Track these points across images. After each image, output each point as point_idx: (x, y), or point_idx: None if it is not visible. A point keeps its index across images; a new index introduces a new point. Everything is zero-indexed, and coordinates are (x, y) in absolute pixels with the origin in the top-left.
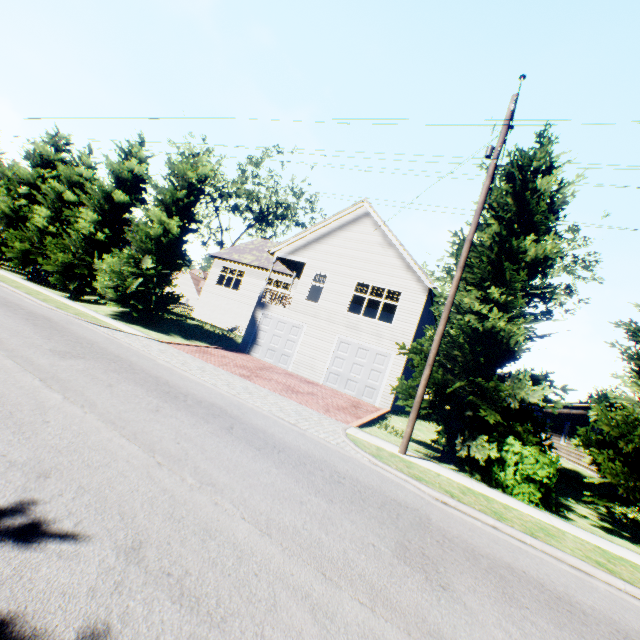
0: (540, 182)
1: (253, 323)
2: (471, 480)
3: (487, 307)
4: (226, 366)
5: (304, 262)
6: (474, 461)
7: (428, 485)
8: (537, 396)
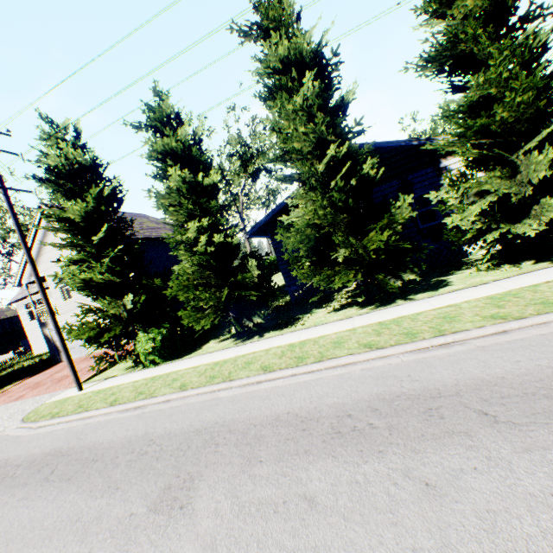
0: (52, 161)
1: (49, 340)
2: (128, 374)
3: (72, 270)
4: (9, 398)
5: (44, 276)
6: (140, 357)
7: (42, 419)
8: (130, 303)
